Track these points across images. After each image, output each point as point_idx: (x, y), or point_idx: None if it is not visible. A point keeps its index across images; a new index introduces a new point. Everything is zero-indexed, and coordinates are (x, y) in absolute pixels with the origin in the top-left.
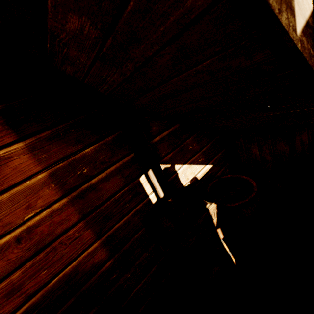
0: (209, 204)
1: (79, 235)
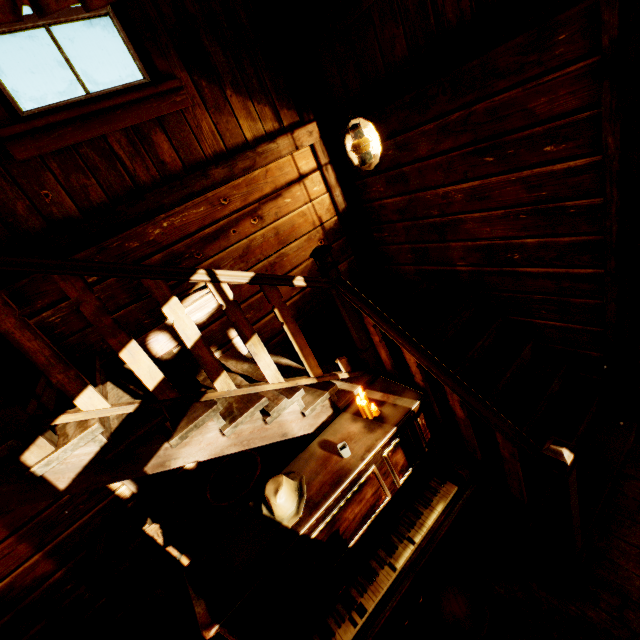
0: (148, 526)
1: (10, 551)
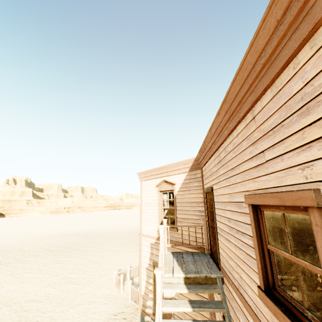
0: None
1: None
